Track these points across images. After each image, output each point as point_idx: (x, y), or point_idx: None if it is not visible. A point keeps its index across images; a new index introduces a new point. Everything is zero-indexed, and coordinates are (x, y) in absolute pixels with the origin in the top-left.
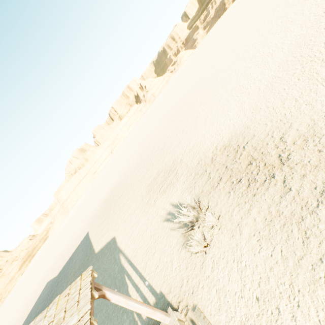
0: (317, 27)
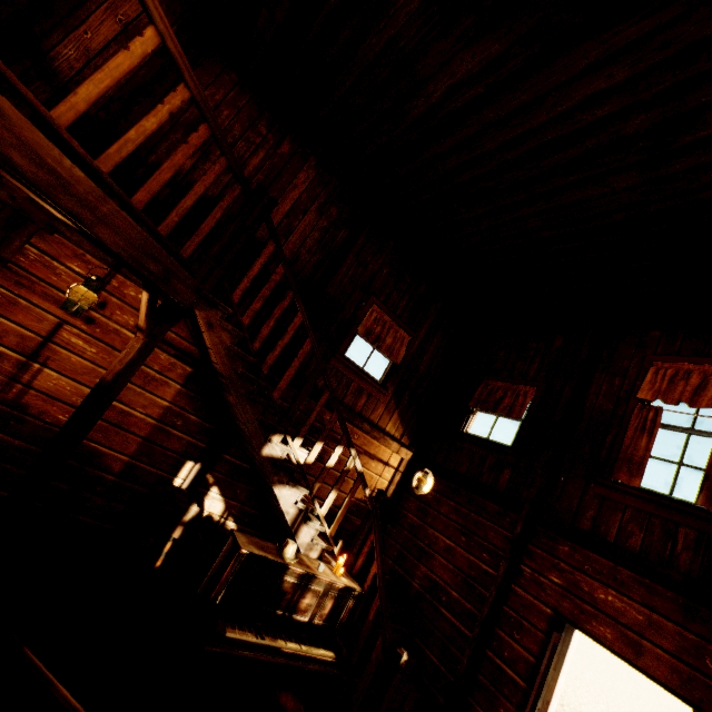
0: (630, 709)
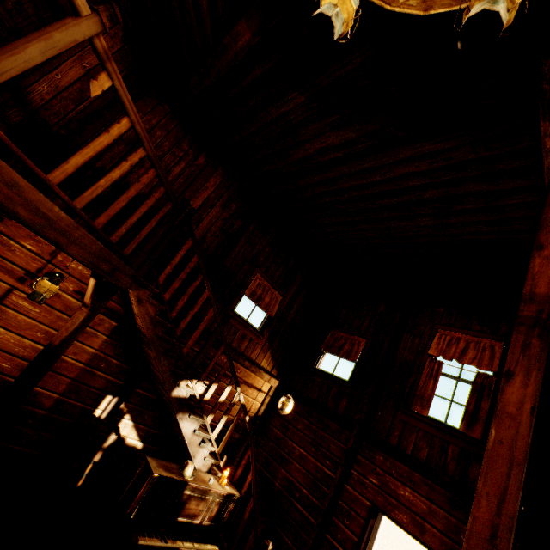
0: None
